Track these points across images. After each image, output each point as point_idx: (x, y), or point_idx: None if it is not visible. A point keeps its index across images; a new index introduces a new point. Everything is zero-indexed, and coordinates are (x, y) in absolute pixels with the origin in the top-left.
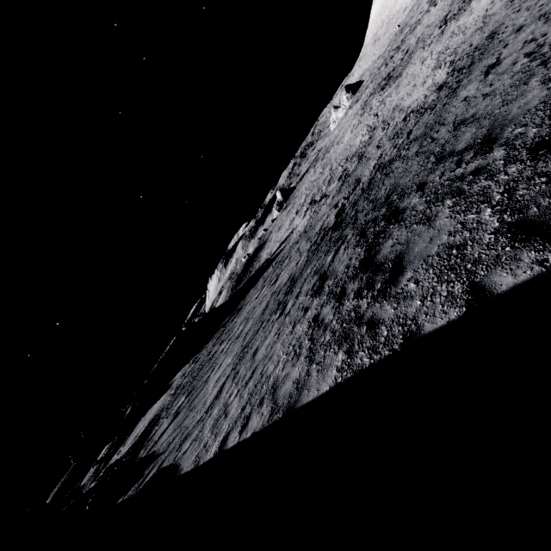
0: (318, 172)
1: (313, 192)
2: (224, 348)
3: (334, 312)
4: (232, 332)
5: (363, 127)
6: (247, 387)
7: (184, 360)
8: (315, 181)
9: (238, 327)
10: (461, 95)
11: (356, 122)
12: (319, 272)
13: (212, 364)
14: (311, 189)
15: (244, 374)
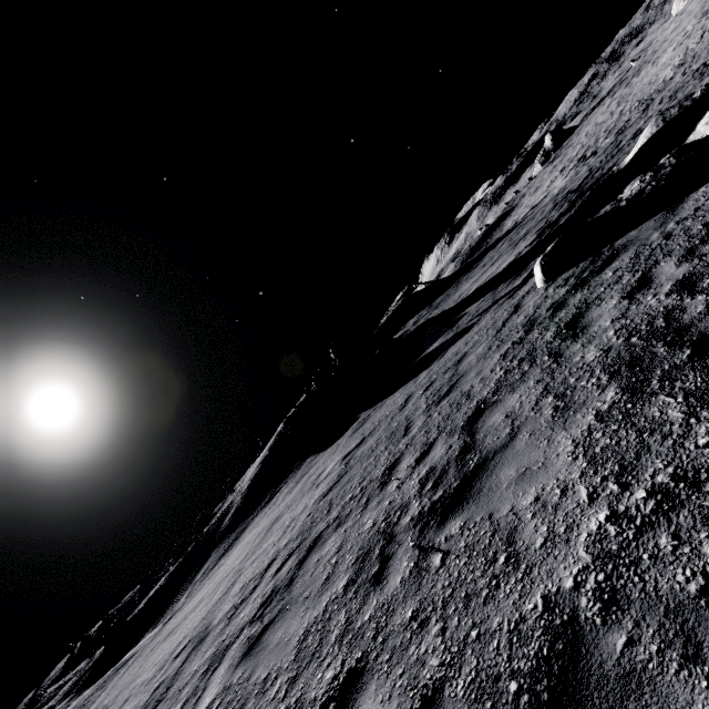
0: (610, 110)
1: (589, 143)
2: (464, 284)
3: (540, 234)
4: (470, 276)
5: (682, 51)
6: (487, 276)
7: (413, 314)
8: (600, 125)
9: (476, 272)
10: (706, 79)
11: (689, 30)
12: (545, 221)
13: (453, 293)
14: (589, 138)
15: (485, 276)
